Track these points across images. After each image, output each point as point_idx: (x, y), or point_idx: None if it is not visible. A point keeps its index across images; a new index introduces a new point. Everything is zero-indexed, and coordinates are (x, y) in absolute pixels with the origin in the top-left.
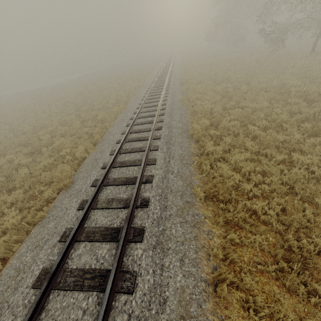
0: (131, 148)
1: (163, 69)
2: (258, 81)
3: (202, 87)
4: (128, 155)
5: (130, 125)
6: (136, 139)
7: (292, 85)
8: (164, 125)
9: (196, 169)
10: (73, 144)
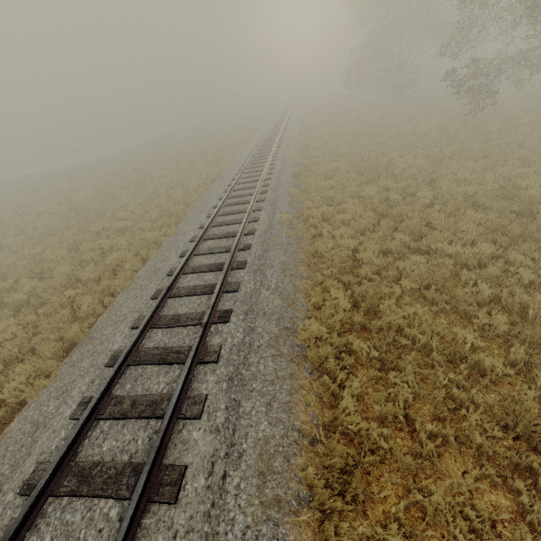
0: (133, 396)
1: (265, 142)
2: (453, 176)
3: (336, 185)
4: (116, 431)
5: (157, 300)
6: (156, 355)
7: (540, 196)
8: (238, 304)
9: (305, 530)
10: (24, 343)
